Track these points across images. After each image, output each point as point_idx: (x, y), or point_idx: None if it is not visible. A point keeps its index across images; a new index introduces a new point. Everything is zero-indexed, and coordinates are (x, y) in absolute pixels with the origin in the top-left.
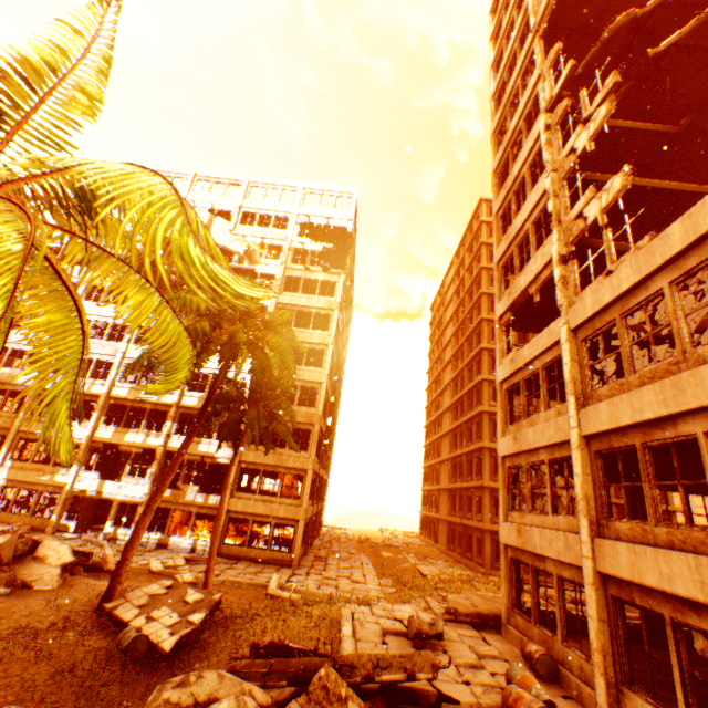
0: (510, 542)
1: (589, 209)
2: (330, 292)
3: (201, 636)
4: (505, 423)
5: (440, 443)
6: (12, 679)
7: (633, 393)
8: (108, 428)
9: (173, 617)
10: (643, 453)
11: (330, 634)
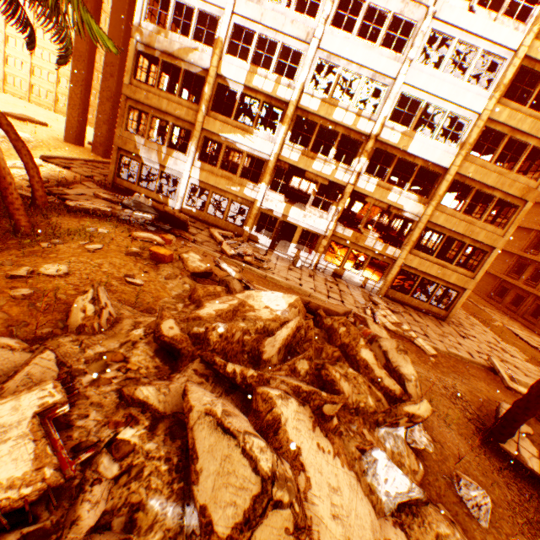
0: None
1: None
2: None
3: None
4: None
5: None
6: None
7: None
8: (294, 149)
9: None
10: None
11: None
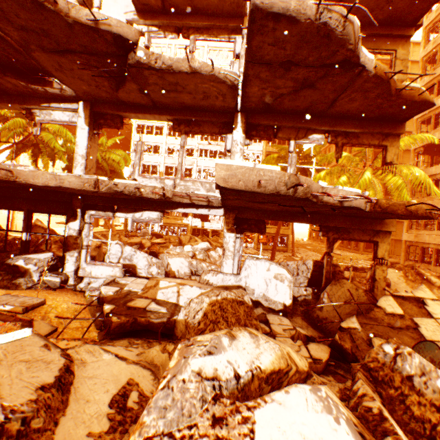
0: (409, 240)
1: None
2: None
3: None
4: (411, 197)
5: None
6: None
7: None
8: None
9: None
10: None
11: None
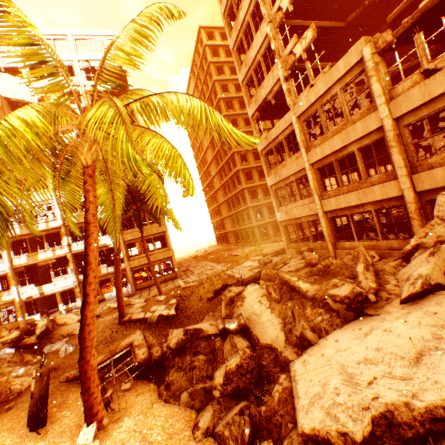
0: (283, 219)
1: (296, 49)
2: None
3: (181, 305)
4: (268, 170)
5: (216, 195)
6: None
7: (330, 141)
8: (21, 257)
9: (162, 307)
10: (335, 163)
11: (231, 280)
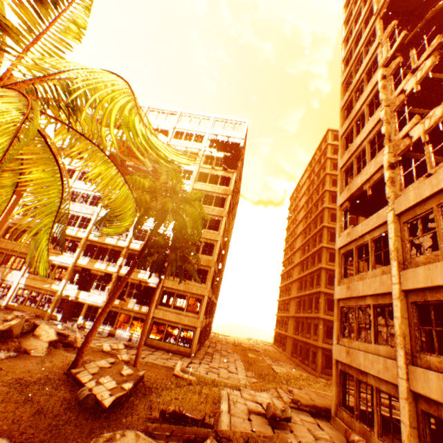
0: (340, 359)
1: (414, 131)
2: (226, 184)
3: (129, 399)
4: (340, 276)
5: (291, 286)
6: (8, 414)
7: None
8: (85, 259)
9: (112, 384)
10: None
11: (213, 408)
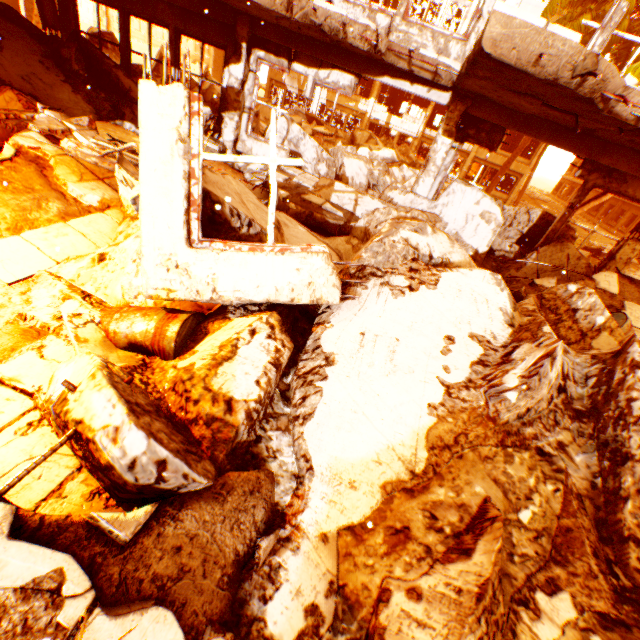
0: None
1: None
2: None
3: None
4: None
5: None
6: None
7: None
8: None
9: None
10: None
11: None
